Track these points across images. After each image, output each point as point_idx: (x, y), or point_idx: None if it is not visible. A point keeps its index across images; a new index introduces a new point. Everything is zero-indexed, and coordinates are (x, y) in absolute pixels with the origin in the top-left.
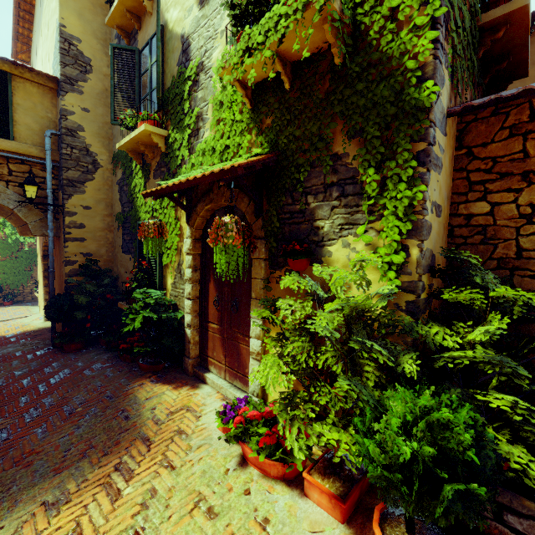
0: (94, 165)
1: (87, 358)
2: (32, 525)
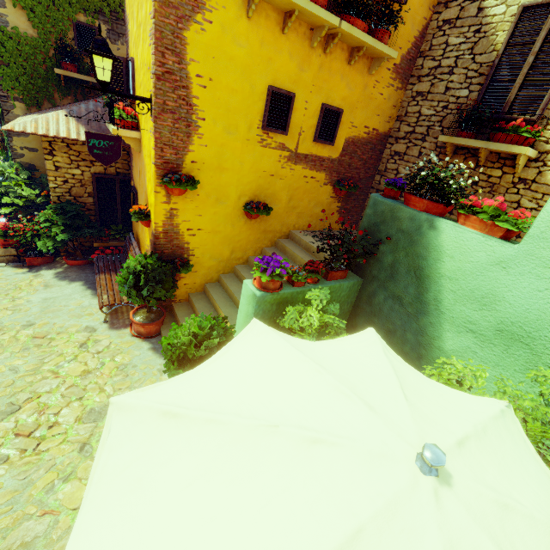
0: None
1: None
2: None
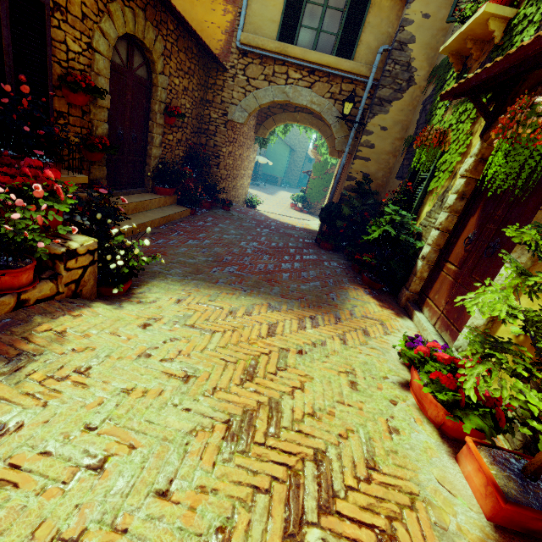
0: (408, 83)
1: (330, 256)
2: (259, 307)
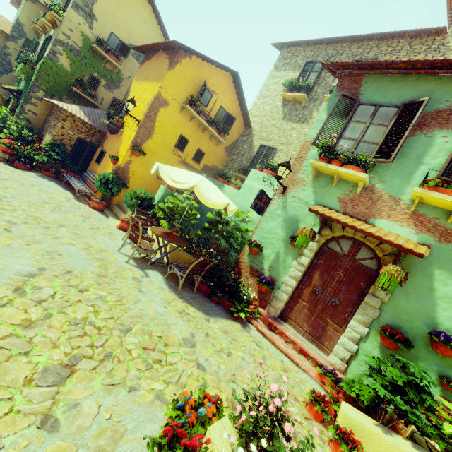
0: (11, 70)
1: None
2: None
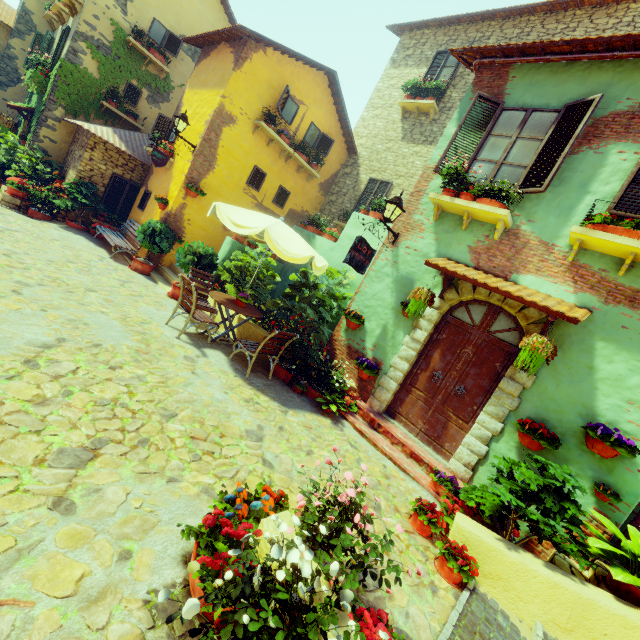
0: (19, 80)
1: None
2: None
